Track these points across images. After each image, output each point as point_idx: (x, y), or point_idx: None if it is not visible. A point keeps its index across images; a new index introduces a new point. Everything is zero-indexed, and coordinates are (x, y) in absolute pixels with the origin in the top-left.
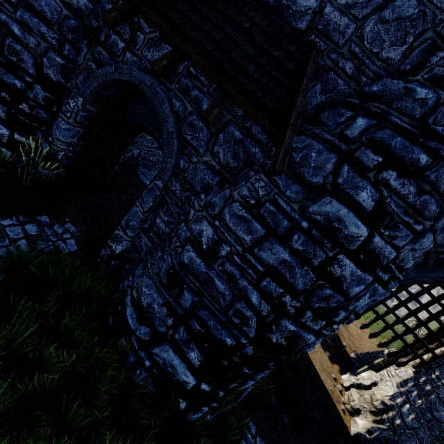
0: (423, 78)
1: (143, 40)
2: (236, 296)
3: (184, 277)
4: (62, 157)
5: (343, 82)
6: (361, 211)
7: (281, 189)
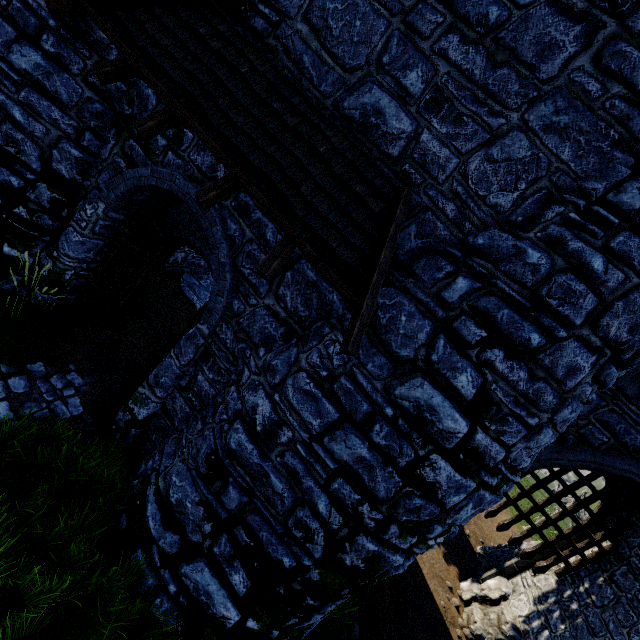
0: (536, 237)
1: (192, 140)
2: (299, 499)
3: (230, 467)
4: (70, 276)
5: (443, 227)
6: (460, 399)
7: (361, 359)
